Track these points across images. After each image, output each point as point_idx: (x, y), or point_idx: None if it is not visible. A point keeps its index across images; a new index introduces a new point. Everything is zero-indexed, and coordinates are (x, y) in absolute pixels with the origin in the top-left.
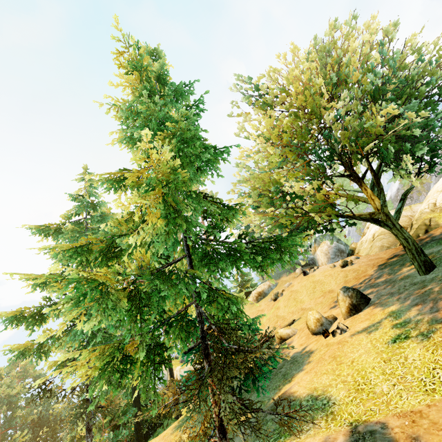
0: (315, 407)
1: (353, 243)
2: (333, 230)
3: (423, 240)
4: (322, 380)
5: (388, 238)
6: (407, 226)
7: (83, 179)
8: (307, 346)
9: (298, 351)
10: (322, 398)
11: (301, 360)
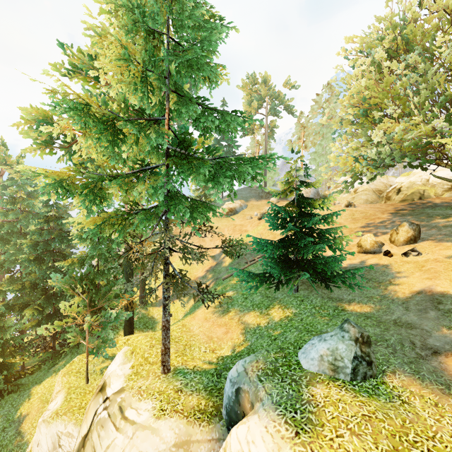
0: None
1: (327, 191)
2: (425, 170)
3: (425, 204)
4: None
5: (372, 195)
6: (384, 191)
7: None
8: (365, 260)
9: (355, 263)
10: None
11: (377, 270)
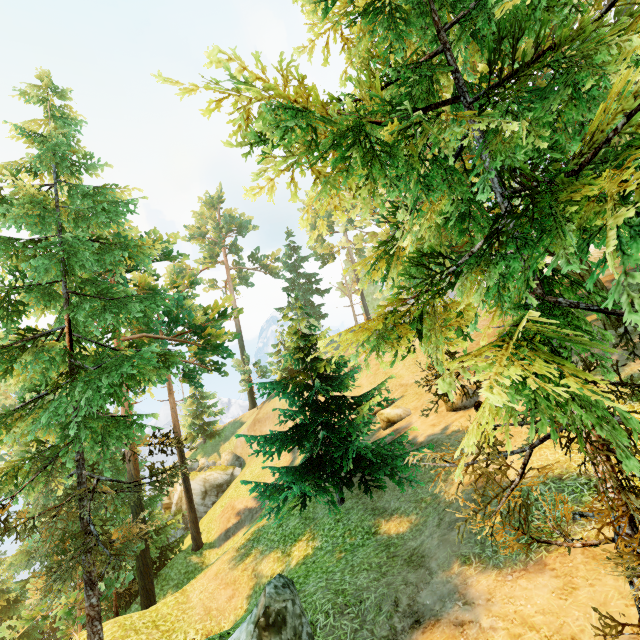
0: (572, 489)
1: None
2: None
3: None
4: (547, 455)
5: None
6: None
7: (42, 100)
8: (450, 425)
9: (435, 432)
10: (572, 477)
11: (454, 441)
